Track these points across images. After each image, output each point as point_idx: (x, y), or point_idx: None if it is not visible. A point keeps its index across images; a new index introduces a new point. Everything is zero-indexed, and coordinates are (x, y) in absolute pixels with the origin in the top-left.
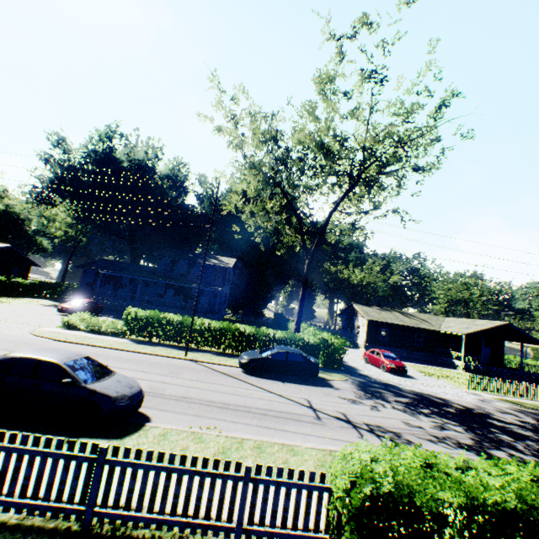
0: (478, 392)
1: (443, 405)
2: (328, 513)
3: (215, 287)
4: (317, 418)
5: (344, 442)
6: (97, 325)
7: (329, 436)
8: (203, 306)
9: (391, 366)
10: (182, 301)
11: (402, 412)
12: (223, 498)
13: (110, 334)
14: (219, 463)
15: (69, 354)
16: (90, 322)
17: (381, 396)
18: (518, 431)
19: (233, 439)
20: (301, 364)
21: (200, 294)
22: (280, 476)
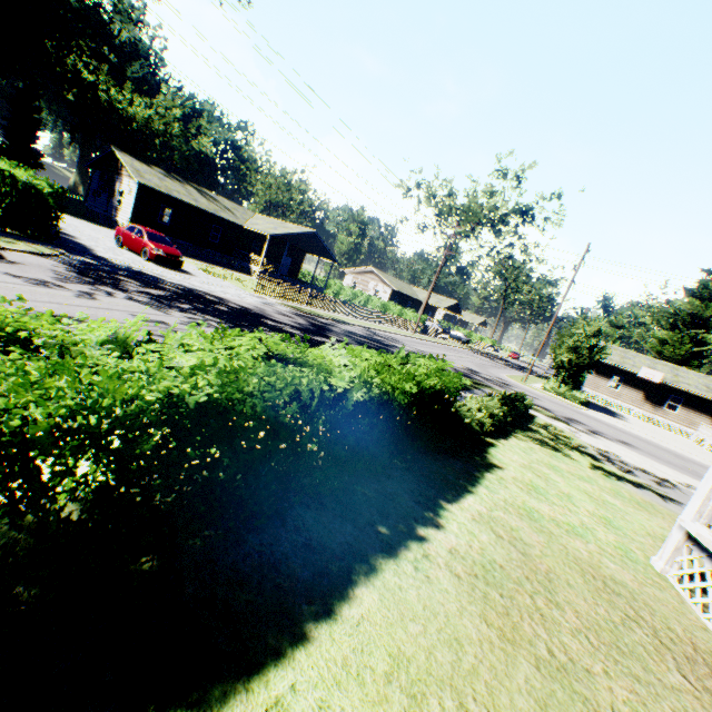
0: (266, 296)
1: (216, 303)
2: None
3: None
4: None
5: None
6: None
7: None
8: None
9: (159, 254)
10: None
11: (143, 305)
12: None
13: None
14: None
15: None
16: None
17: (116, 284)
18: (289, 330)
19: None
20: None
21: None
22: None
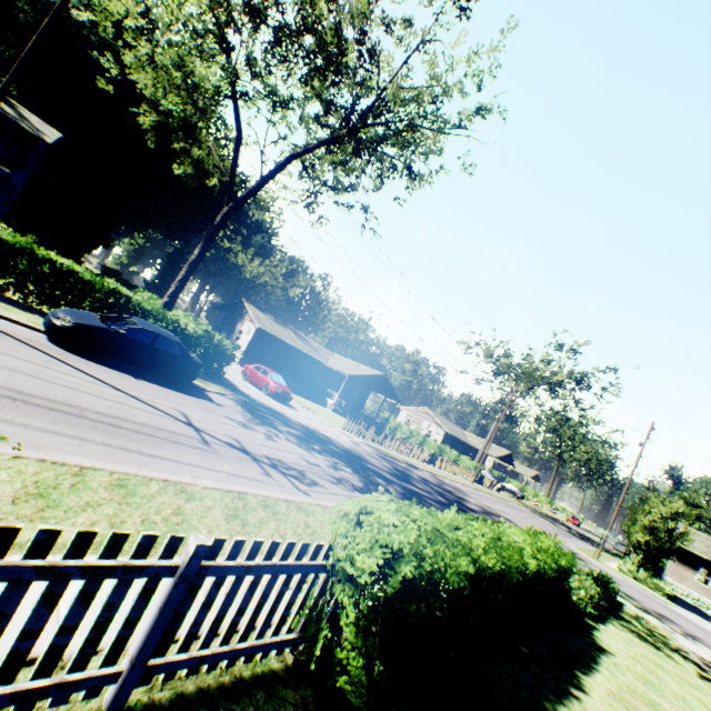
0: (350, 434)
1: (329, 443)
2: (303, 602)
3: None
4: (204, 442)
5: (249, 480)
6: None
7: (229, 471)
8: None
9: (277, 391)
10: None
11: (298, 446)
12: (109, 620)
13: None
14: (124, 543)
15: None
16: None
17: (272, 423)
18: (386, 475)
19: (61, 467)
20: (176, 358)
21: None
22: (252, 556)
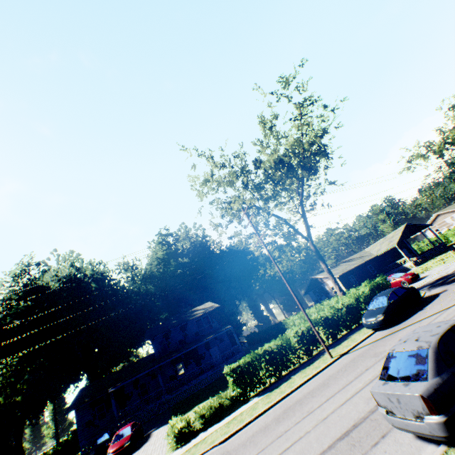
0: None
1: None
2: None
3: (223, 328)
4: None
5: None
6: (213, 410)
7: None
8: (217, 358)
9: (409, 278)
10: (195, 366)
11: None
12: None
13: (231, 410)
14: None
15: (428, 324)
16: (201, 414)
17: None
18: None
19: None
20: (408, 292)
21: (208, 348)
22: None
